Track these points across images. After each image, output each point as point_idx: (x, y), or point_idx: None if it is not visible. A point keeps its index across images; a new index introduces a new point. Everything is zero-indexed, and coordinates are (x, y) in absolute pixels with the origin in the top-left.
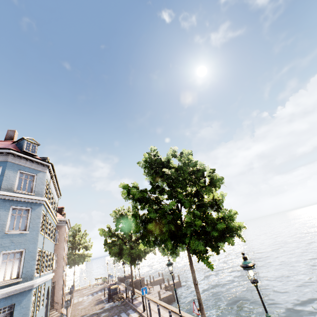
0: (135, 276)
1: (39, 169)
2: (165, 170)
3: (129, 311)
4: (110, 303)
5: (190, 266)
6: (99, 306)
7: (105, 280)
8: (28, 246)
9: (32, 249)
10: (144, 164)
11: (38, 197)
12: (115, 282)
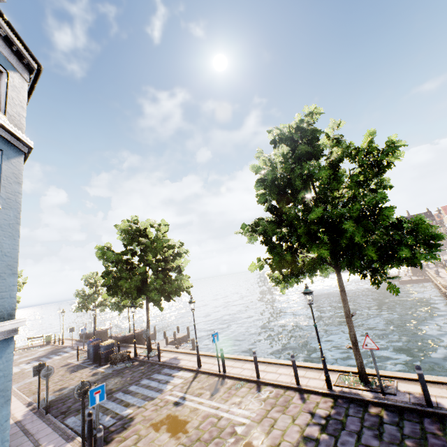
0: (130, 329)
1: (13, 63)
2: (334, 150)
3: (165, 371)
4: (104, 366)
5: (344, 294)
6: (82, 373)
7: (50, 340)
8: (0, 242)
9: (8, 251)
10: (289, 134)
11: (17, 132)
12: (94, 338)
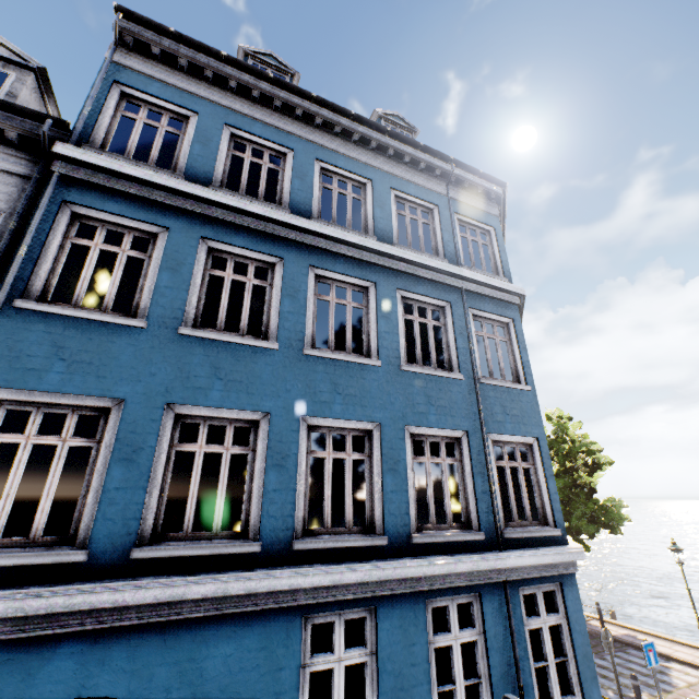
0: None
1: None
2: None
3: (634, 652)
4: None
5: None
6: None
7: None
8: None
9: None
10: None
11: None
12: None
